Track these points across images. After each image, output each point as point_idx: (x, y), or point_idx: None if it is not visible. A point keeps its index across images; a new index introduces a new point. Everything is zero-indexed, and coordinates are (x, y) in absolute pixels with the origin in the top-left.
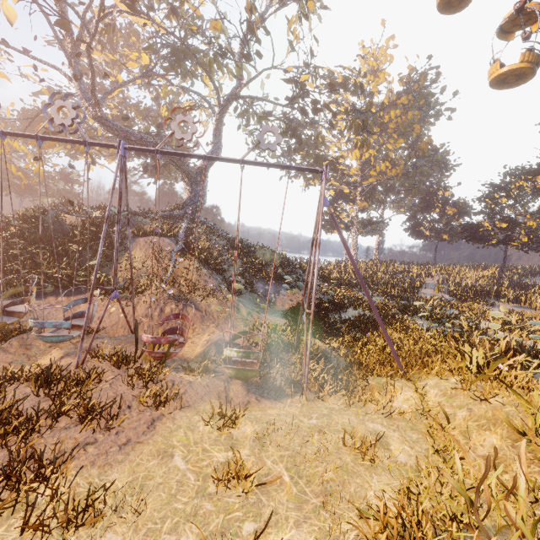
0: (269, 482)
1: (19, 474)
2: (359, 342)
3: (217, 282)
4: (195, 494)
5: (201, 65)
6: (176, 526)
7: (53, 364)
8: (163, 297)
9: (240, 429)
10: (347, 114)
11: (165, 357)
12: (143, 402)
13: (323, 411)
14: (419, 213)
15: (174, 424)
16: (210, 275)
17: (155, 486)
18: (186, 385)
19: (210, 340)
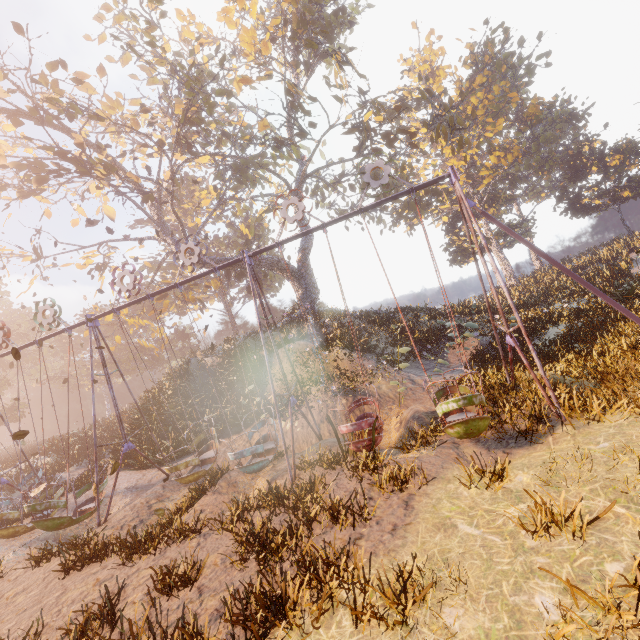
0: (602, 513)
1: (317, 574)
2: (593, 354)
3: (373, 361)
4: (513, 553)
5: (264, 166)
6: (518, 587)
7: (266, 491)
8: (328, 396)
9: (514, 481)
10: (426, 126)
11: (373, 443)
12: (382, 487)
13: (608, 431)
14: (569, 186)
15: (431, 499)
16: (363, 357)
17: (459, 556)
18: (415, 461)
19: (402, 420)
